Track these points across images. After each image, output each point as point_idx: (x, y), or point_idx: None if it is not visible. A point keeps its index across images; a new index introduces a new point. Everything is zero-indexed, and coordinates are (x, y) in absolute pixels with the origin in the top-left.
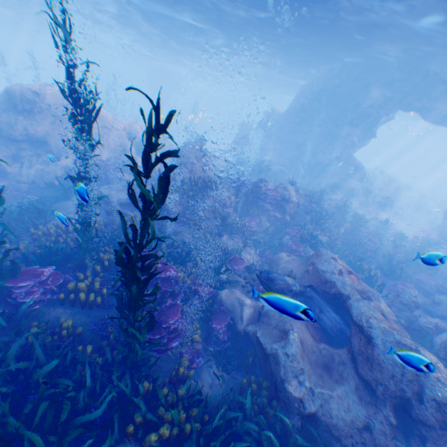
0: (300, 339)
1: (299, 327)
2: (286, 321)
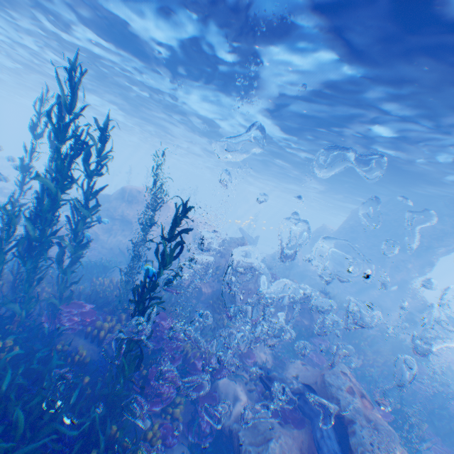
0: (282, 452)
1: (288, 442)
2: (274, 429)
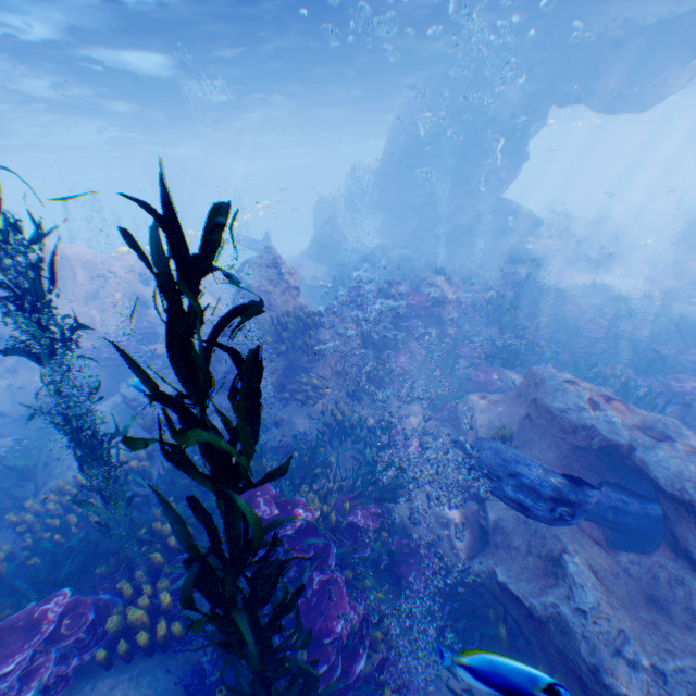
0: (585, 562)
1: (570, 536)
2: (540, 532)
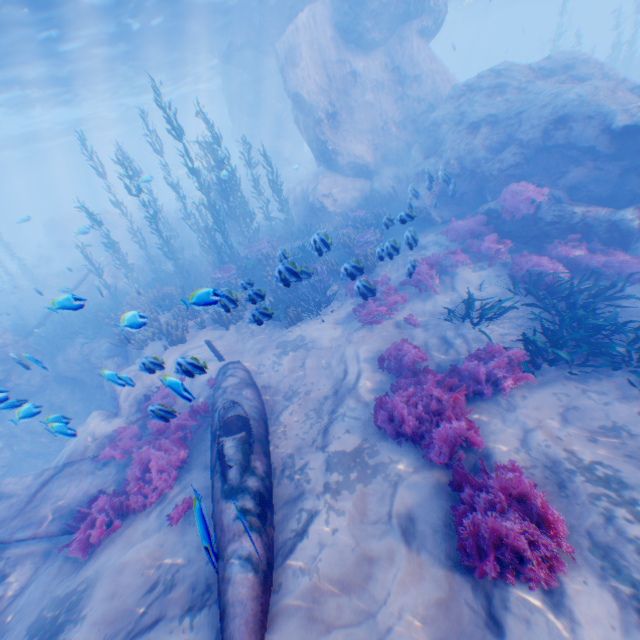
0: None
1: None
2: None
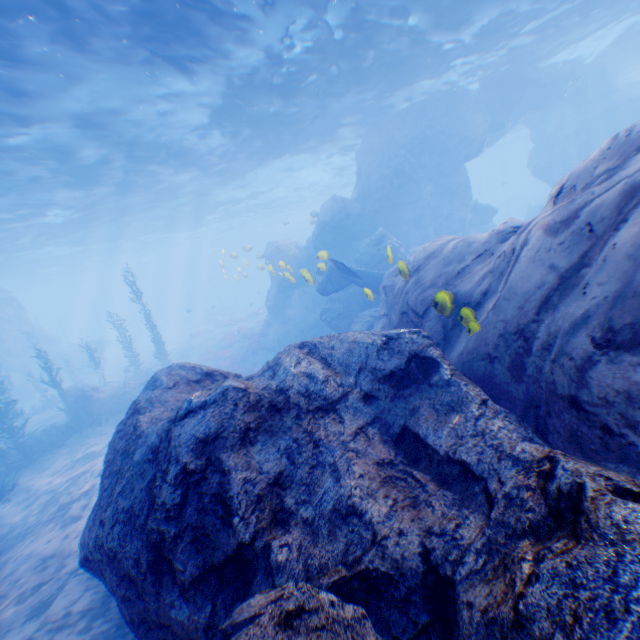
0: None
1: None
2: None
